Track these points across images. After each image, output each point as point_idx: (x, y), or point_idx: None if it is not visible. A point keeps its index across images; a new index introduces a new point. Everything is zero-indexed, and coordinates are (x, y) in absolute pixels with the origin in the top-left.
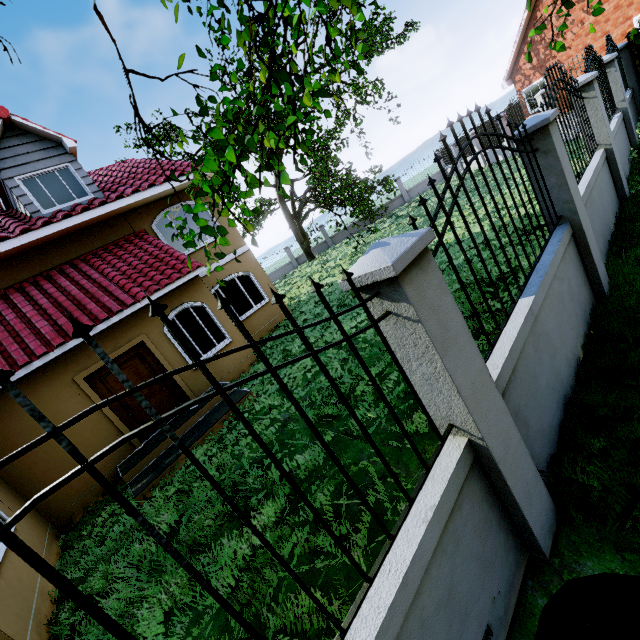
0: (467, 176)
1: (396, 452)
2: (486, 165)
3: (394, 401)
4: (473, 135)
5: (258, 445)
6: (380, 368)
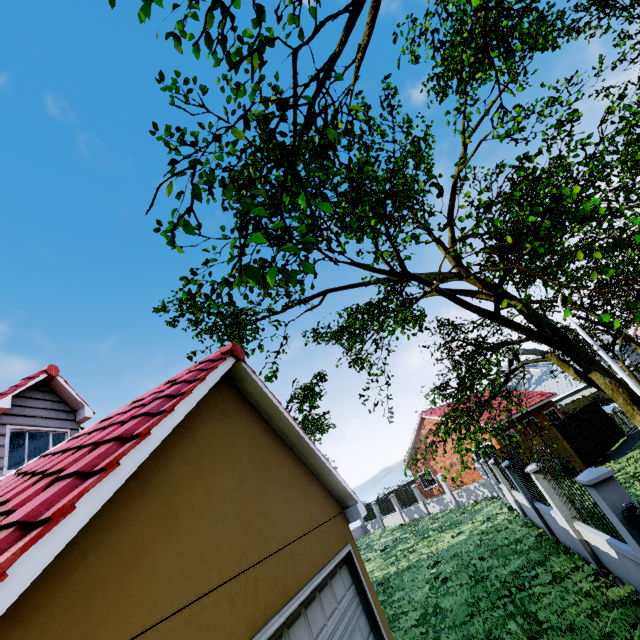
0: (395, 527)
1: (547, 584)
2: (406, 521)
3: (520, 581)
4: (393, 497)
5: (449, 634)
6: (489, 583)
